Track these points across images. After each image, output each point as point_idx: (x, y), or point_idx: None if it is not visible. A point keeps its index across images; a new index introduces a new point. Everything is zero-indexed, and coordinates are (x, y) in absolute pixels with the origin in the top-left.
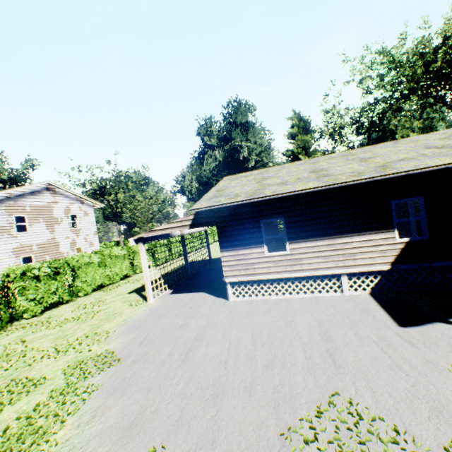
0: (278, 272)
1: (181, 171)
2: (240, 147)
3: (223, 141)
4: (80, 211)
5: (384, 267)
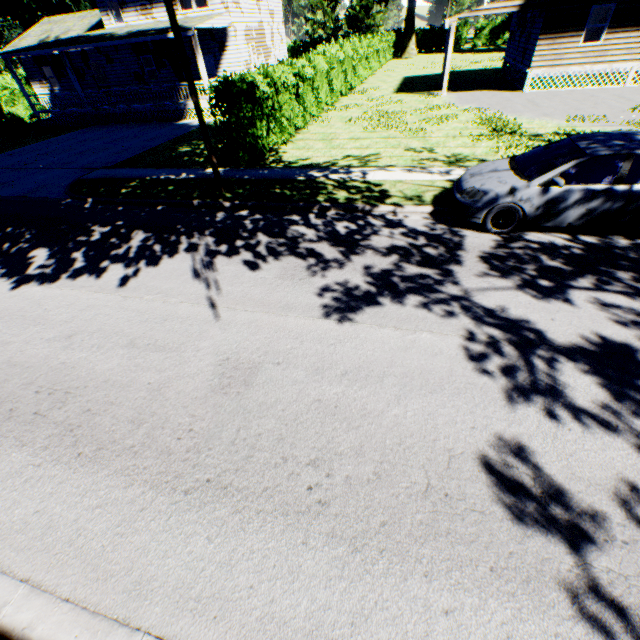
0: (581, 65)
1: None
2: None
3: None
4: None
5: None
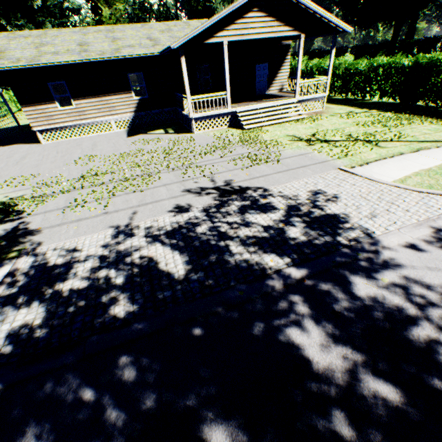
0: (72, 121)
1: None
2: None
3: None
4: None
5: (131, 114)
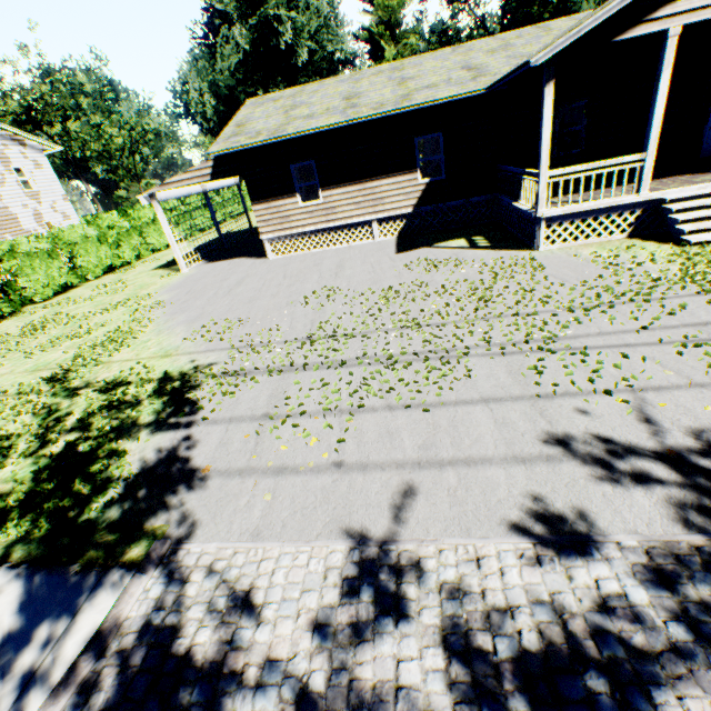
0: (314, 225)
1: (177, 73)
2: (278, 20)
3: (246, 5)
4: (26, 160)
5: (408, 210)
